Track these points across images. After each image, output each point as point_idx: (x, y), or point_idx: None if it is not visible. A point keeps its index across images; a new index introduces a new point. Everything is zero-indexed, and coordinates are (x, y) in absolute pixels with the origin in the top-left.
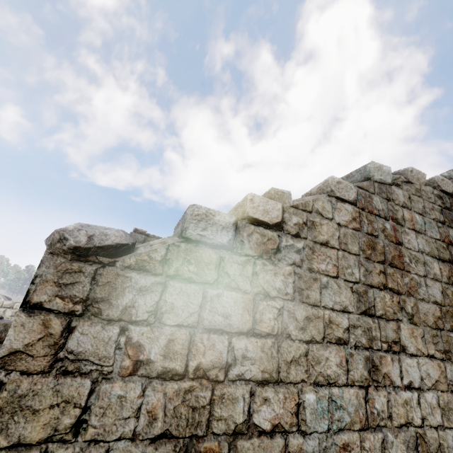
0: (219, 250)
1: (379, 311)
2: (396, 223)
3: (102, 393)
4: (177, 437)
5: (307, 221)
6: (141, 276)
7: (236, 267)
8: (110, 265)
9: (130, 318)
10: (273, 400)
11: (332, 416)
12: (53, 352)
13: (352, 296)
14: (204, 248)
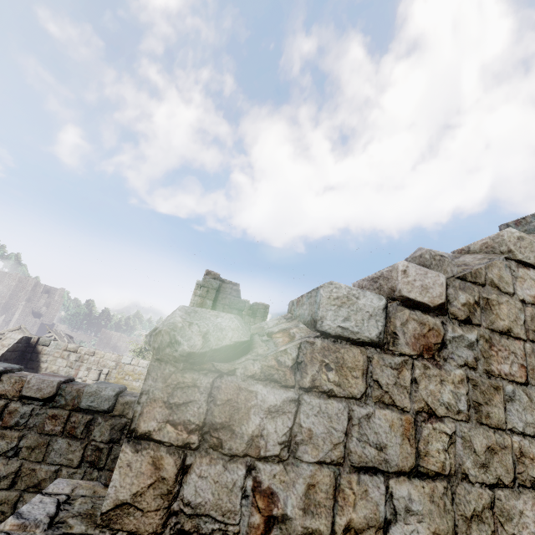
0: (366, 348)
1: None
2: None
3: None
4: None
5: (479, 300)
6: (269, 390)
7: (388, 373)
8: (229, 375)
9: (258, 452)
10: None
11: None
12: (166, 504)
13: None
14: (346, 346)
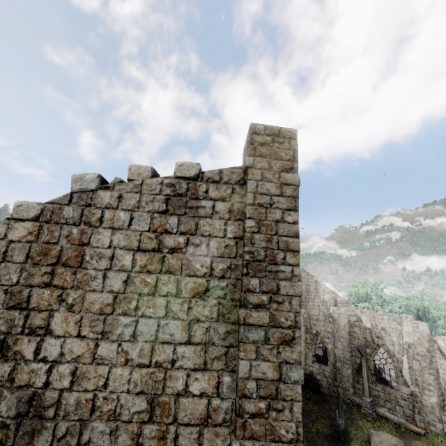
0: None
1: (30, 305)
2: (88, 226)
3: None
4: None
5: None
6: None
7: None
8: None
9: None
10: None
11: None
12: None
13: (3, 296)
14: None
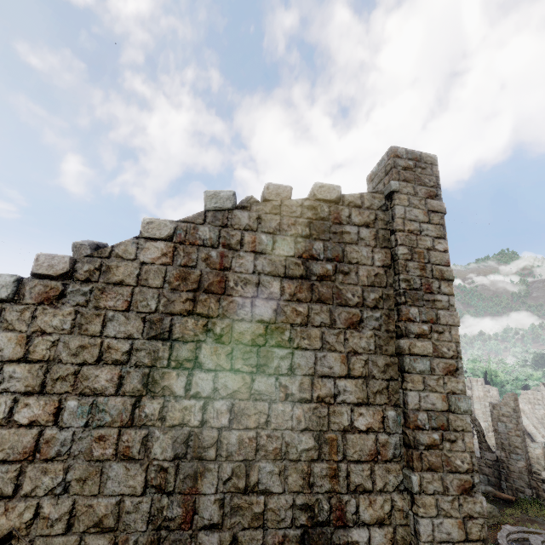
0: (0, 304)
1: (173, 335)
2: (227, 249)
3: None
4: None
5: (101, 267)
6: None
7: (14, 314)
8: None
9: None
10: (33, 405)
11: (92, 417)
12: None
13: (142, 324)
14: None
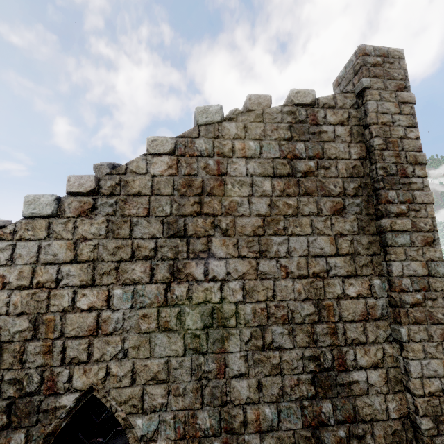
0: (48, 219)
1: (188, 233)
2: (222, 157)
3: None
4: (29, 314)
5: (120, 182)
6: (0, 243)
7: (60, 226)
8: None
9: None
10: (89, 294)
11: (135, 300)
12: None
13: (161, 226)
14: (37, 220)
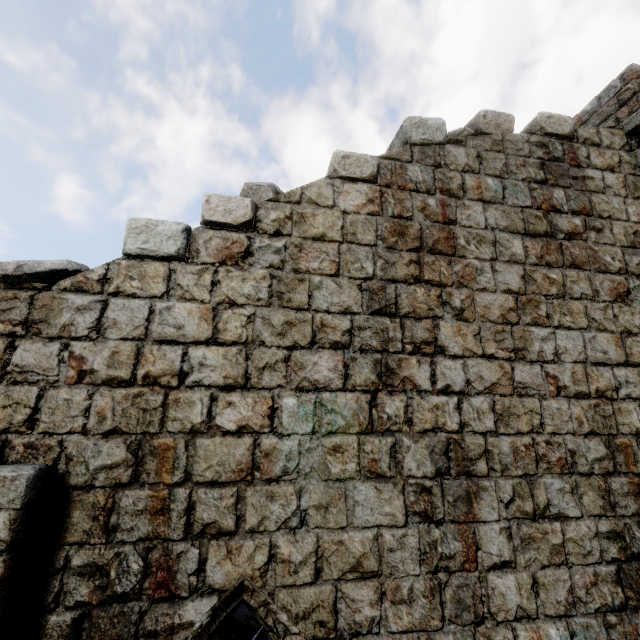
0: (168, 262)
1: (402, 309)
2: (448, 195)
3: (50, 397)
4: (128, 433)
5: (292, 215)
6: (79, 296)
7: (190, 278)
8: (44, 290)
9: (70, 335)
10: (239, 403)
11: (319, 419)
12: (0, 366)
13: (360, 294)
14: (148, 262)
